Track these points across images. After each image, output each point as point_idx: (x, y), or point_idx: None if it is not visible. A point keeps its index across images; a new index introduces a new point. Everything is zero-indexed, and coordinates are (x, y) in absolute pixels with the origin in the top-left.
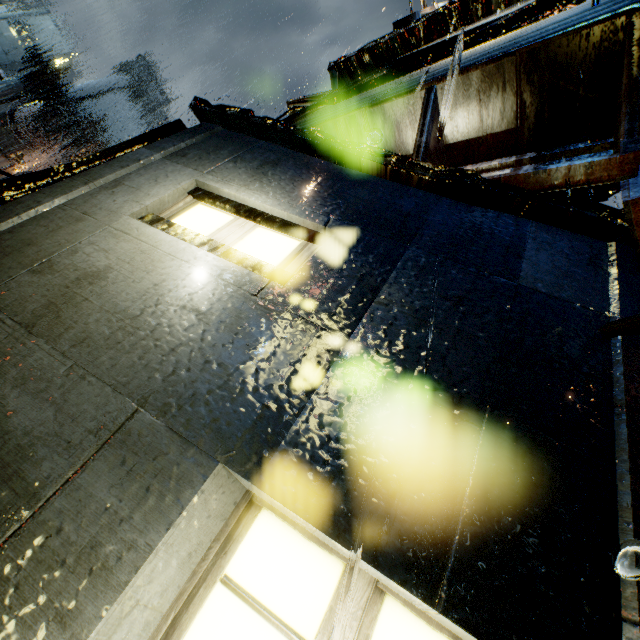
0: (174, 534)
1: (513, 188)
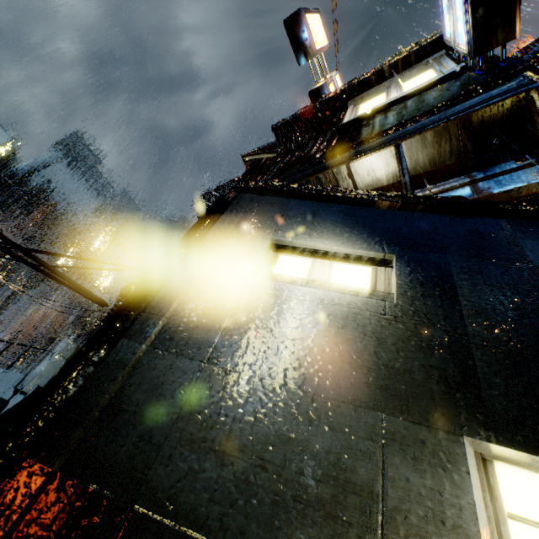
0: (474, 492)
1: (491, 202)
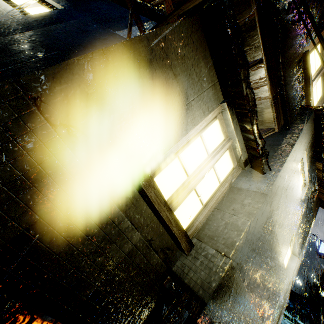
0: None
1: (141, 1)
